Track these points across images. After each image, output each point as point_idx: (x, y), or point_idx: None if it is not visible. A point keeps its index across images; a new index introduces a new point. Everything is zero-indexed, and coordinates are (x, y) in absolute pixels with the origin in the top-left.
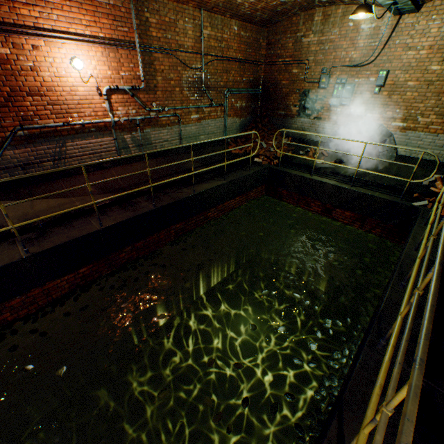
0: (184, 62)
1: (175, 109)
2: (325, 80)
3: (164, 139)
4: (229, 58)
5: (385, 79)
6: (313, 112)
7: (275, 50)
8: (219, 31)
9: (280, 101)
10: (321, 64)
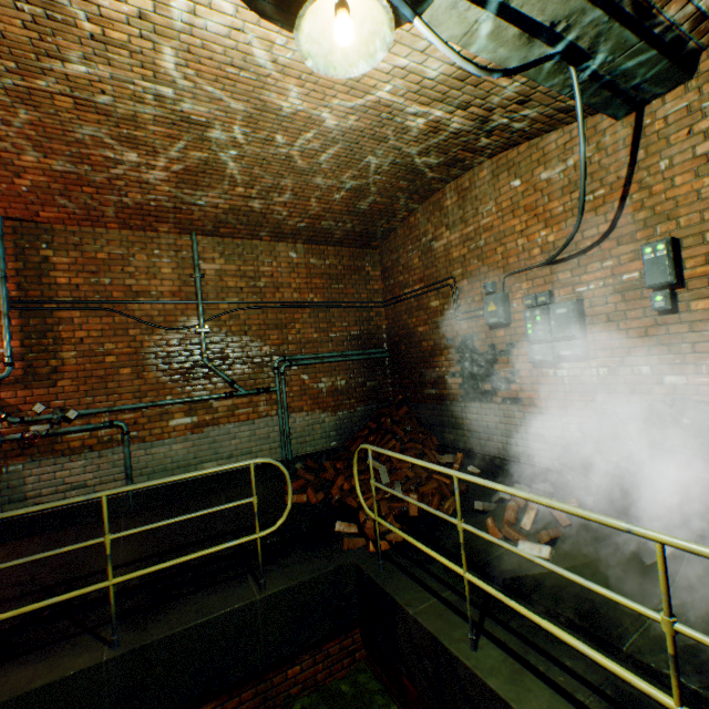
0: (151, 319)
1: (119, 411)
2: (495, 305)
3: (73, 481)
4: (281, 302)
5: (675, 263)
6: (496, 385)
7: (395, 276)
8: (249, 262)
9: (423, 367)
10: (480, 276)
